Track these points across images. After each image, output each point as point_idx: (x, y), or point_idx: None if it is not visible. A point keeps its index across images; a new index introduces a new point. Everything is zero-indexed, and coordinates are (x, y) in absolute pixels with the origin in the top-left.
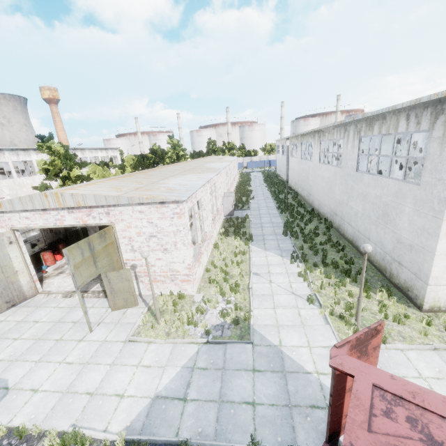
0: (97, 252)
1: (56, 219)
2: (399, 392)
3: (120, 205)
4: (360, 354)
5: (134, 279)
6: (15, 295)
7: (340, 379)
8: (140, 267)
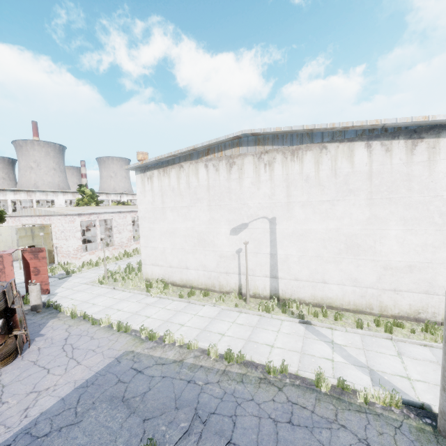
0: (36, 235)
1: (35, 221)
2: (8, 251)
3: (53, 216)
4: (35, 257)
5: (56, 254)
6: (15, 256)
7: (26, 264)
8: (58, 248)
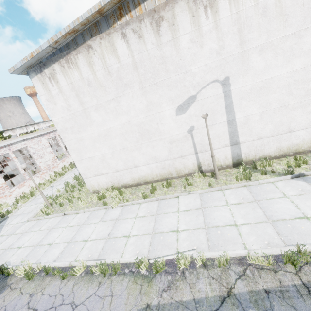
0: None
1: None
2: None
3: None
4: None
5: None
6: None
7: None
8: None
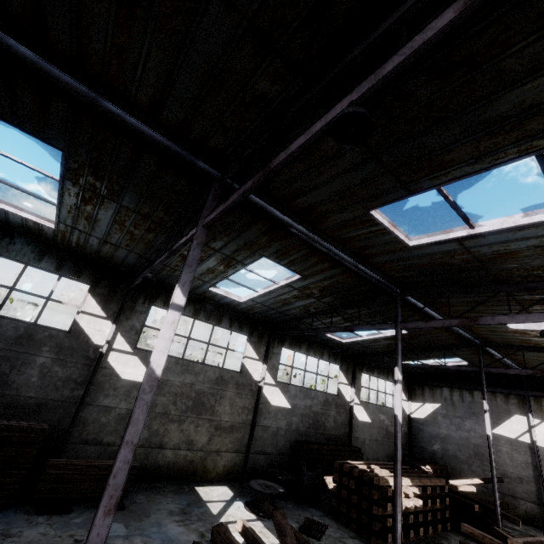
0: None
1: None
2: None
3: None
4: None
5: None
6: None
7: None
8: None
